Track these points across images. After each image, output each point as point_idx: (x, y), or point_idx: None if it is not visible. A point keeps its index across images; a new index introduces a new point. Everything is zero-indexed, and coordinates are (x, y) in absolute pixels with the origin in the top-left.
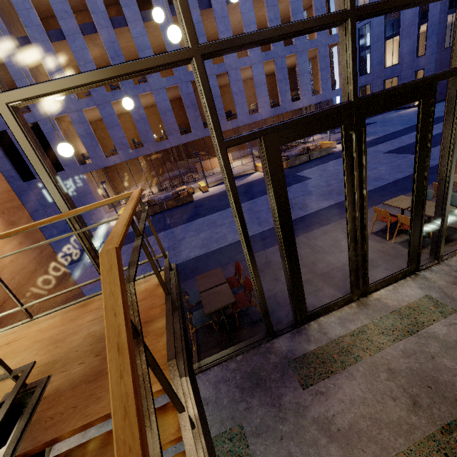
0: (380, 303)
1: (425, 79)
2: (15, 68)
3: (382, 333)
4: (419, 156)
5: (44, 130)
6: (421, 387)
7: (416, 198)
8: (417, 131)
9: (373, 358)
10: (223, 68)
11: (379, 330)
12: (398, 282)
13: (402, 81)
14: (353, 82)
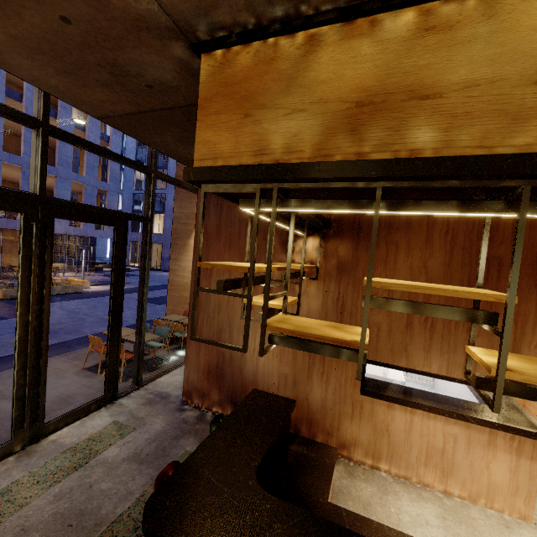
0: (54, 445)
1: (119, 212)
2: None
3: (37, 483)
4: (115, 274)
5: None
6: (60, 531)
7: (113, 314)
8: (113, 252)
9: (4, 524)
10: None
11: (35, 480)
12: (90, 414)
13: (165, 248)
14: (41, 179)
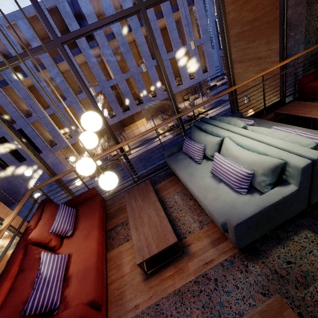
0: None
1: None
2: (1, 100)
3: None
4: None
5: (26, 132)
6: None
7: None
8: None
9: None
10: (129, 75)
11: None
12: None
13: None
14: None
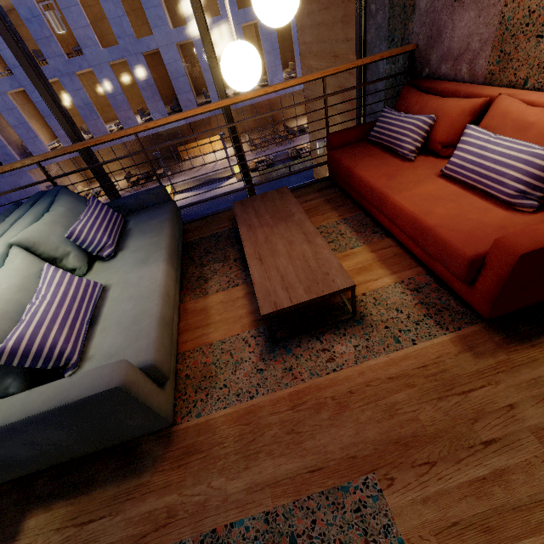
0: None
1: None
2: None
3: None
4: None
5: None
6: None
7: None
8: None
9: None
10: (184, 33)
11: None
12: None
13: None
14: None
